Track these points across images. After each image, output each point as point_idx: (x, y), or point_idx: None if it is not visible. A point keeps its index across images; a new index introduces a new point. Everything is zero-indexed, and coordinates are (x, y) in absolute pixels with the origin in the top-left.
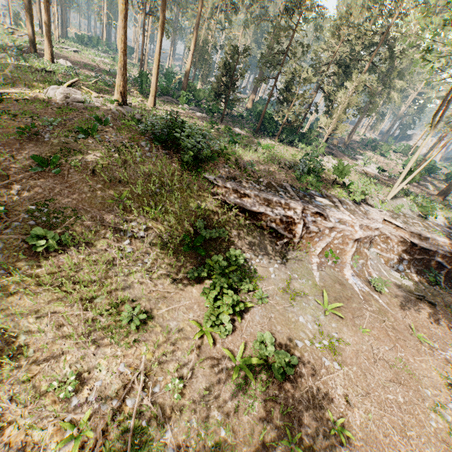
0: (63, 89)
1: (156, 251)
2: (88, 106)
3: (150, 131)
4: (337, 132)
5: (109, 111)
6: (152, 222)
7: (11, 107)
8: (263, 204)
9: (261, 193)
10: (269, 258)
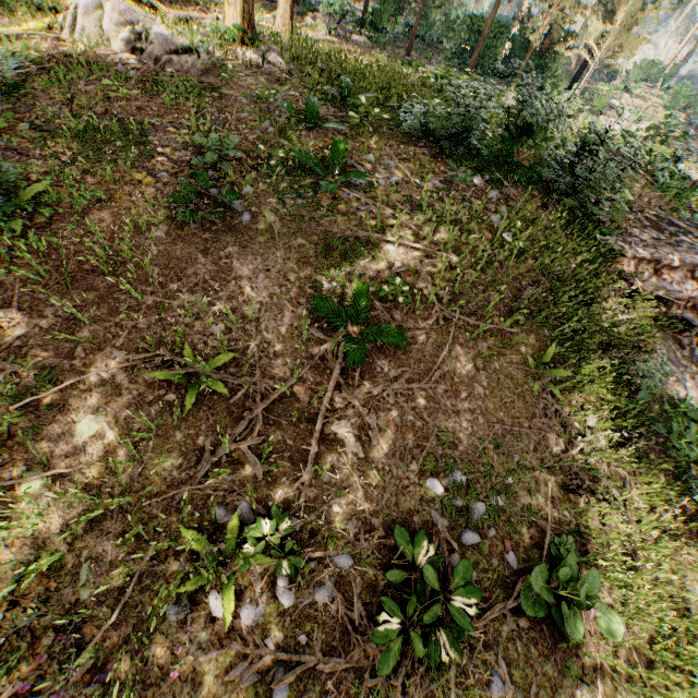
0: (115, 8)
1: (662, 480)
2: (207, 61)
3: (438, 129)
4: (619, 55)
5: (252, 69)
6: (584, 397)
7: (33, 104)
8: (685, 277)
9: (682, 254)
10: (691, 381)
